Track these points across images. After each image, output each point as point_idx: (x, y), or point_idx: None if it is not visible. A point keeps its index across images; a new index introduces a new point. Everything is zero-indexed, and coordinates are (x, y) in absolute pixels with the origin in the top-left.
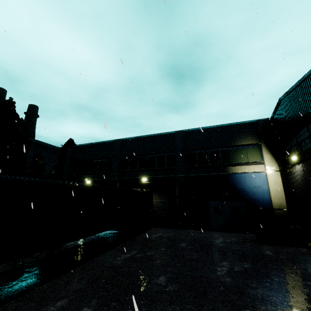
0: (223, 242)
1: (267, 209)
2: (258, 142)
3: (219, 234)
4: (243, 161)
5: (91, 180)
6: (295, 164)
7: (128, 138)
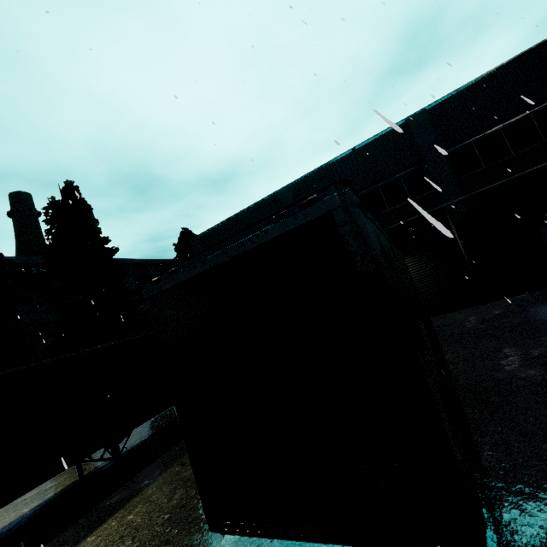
0: None
1: None
2: None
3: None
4: None
5: None
6: None
7: (304, 176)
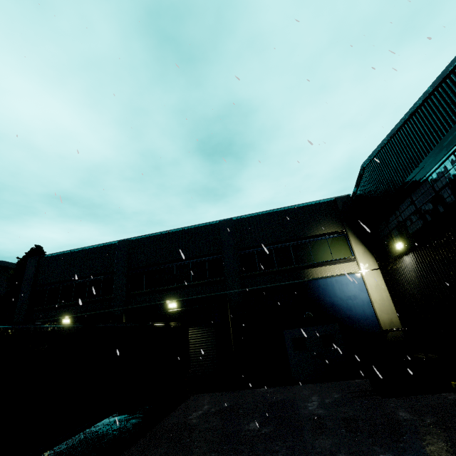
0: (321, 406)
1: (374, 331)
2: (342, 229)
3: (310, 388)
4: (325, 259)
5: (71, 317)
6: (401, 254)
7: (141, 236)
